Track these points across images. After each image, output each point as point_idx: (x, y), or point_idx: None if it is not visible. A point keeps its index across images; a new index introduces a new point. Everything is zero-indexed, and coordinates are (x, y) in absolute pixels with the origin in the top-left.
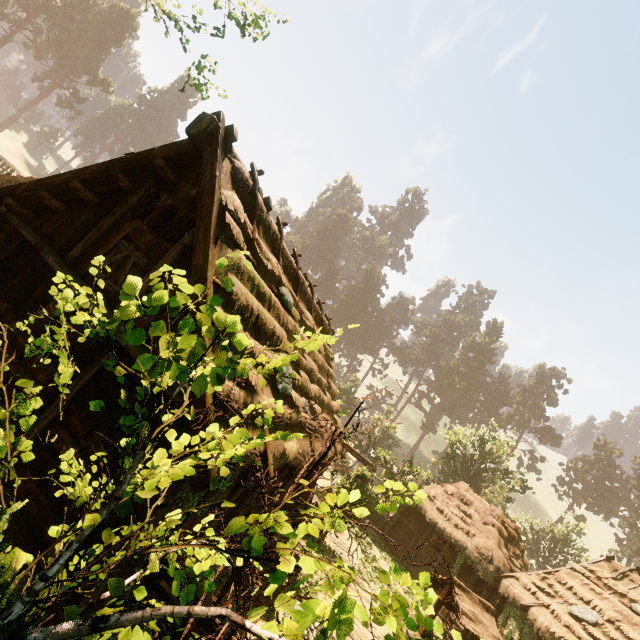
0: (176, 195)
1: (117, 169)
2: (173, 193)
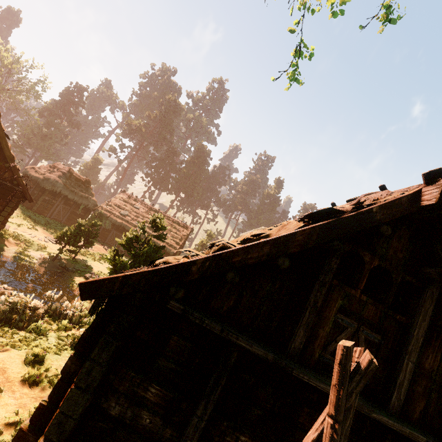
0: (375, 251)
1: (339, 241)
2: (370, 249)
